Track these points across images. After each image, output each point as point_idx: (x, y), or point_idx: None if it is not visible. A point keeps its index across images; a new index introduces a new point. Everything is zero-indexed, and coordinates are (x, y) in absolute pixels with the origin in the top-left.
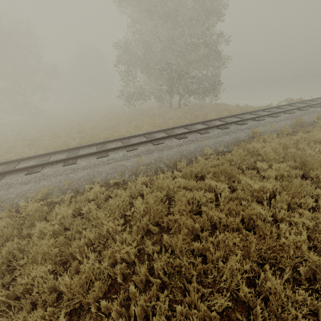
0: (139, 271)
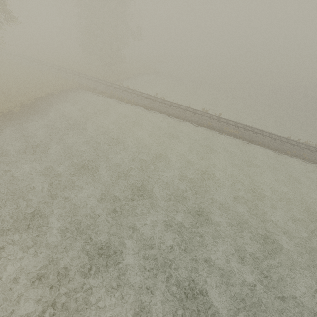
0: None
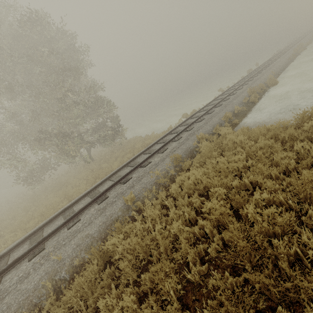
0: None
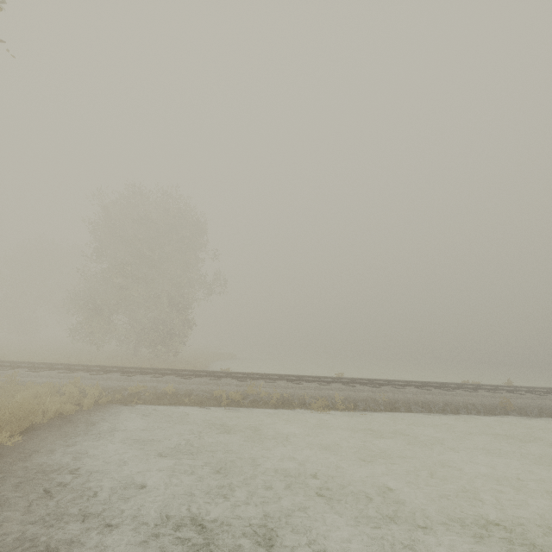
0: None
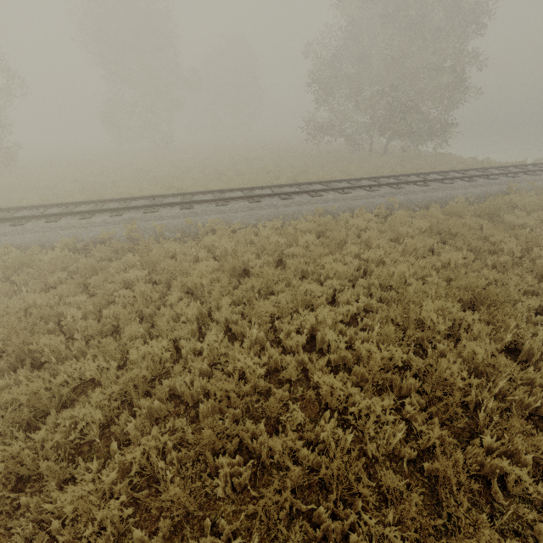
0: (441, 252)
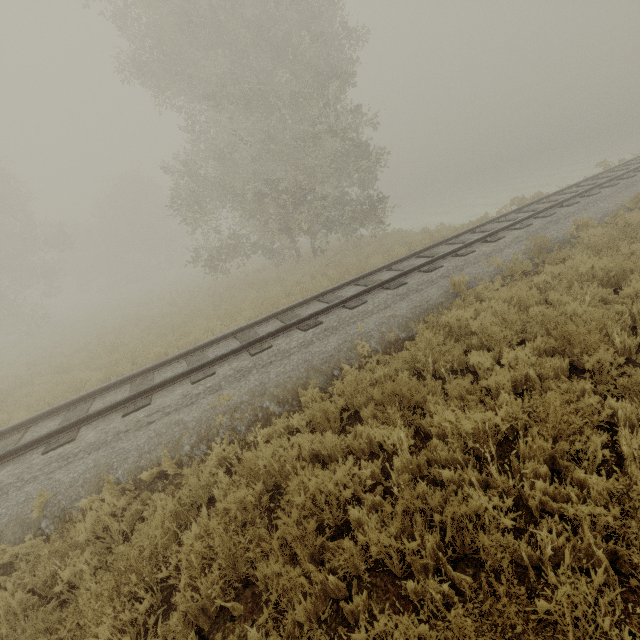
0: None
